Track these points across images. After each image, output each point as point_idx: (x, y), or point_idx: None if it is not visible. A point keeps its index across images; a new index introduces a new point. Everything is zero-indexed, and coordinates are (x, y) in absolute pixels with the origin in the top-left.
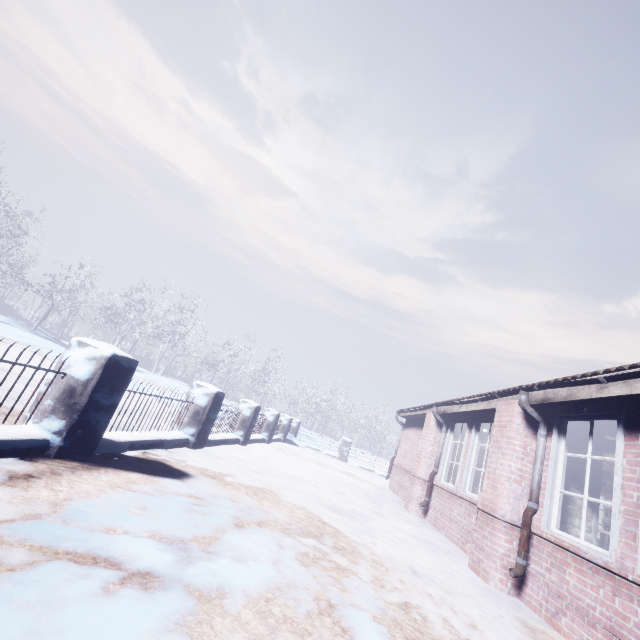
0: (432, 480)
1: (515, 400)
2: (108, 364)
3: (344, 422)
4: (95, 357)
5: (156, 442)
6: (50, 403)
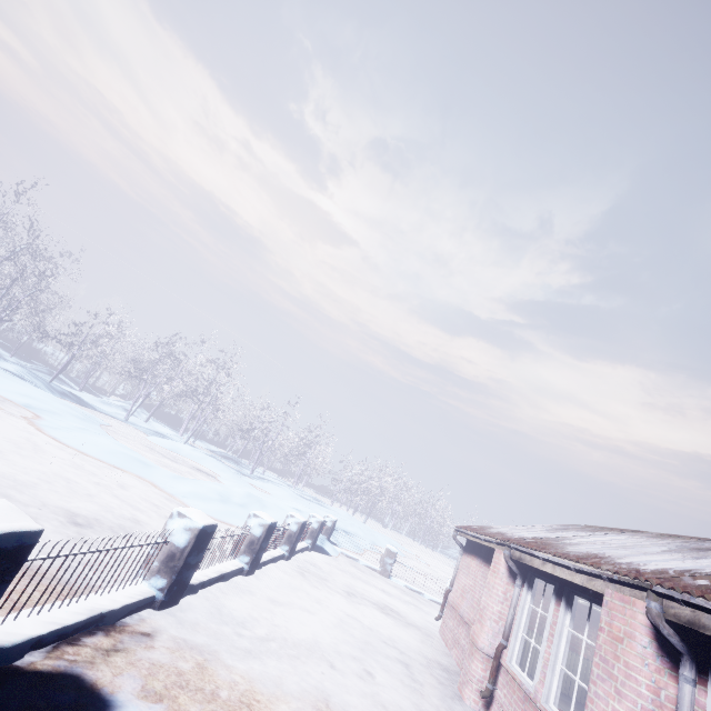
0: (499, 658)
1: (638, 600)
2: None
3: (394, 506)
4: None
5: (90, 620)
6: None
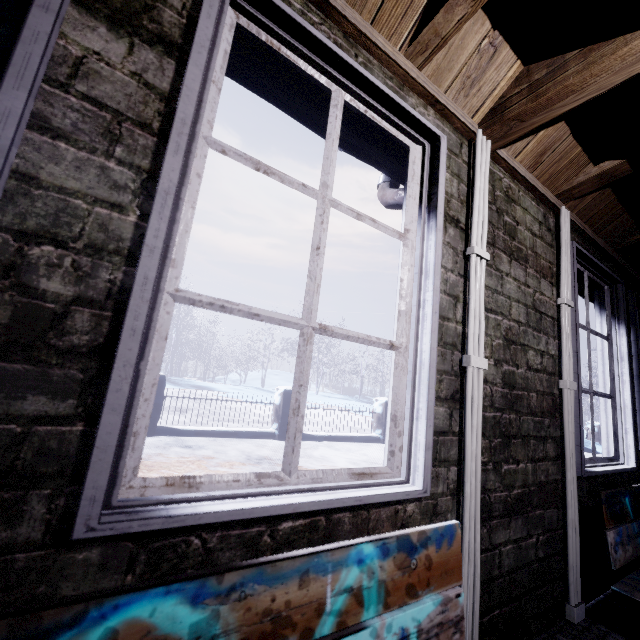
0: None
1: None
2: (284, 395)
3: None
4: (280, 393)
5: (346, 437)
6: (273, 417)
